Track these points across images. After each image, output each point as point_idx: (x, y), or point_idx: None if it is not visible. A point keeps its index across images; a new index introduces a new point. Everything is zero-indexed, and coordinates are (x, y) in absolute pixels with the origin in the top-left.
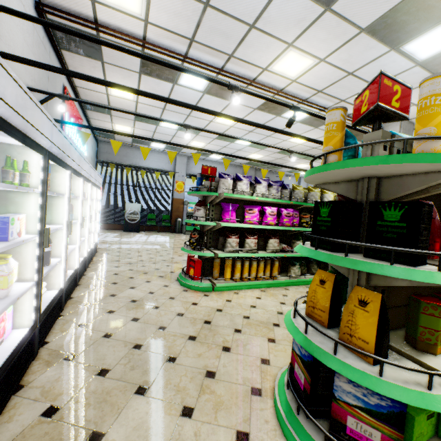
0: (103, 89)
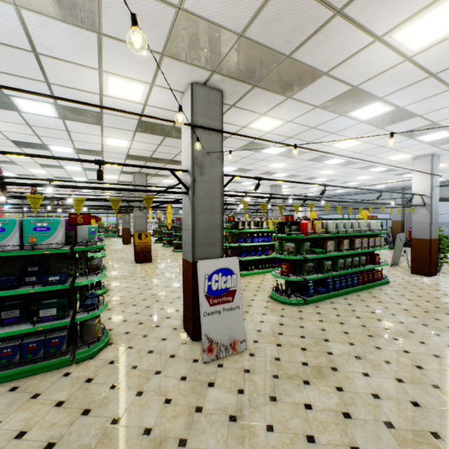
0: (11, 190)
